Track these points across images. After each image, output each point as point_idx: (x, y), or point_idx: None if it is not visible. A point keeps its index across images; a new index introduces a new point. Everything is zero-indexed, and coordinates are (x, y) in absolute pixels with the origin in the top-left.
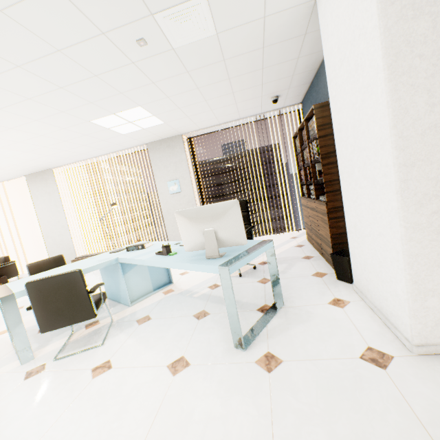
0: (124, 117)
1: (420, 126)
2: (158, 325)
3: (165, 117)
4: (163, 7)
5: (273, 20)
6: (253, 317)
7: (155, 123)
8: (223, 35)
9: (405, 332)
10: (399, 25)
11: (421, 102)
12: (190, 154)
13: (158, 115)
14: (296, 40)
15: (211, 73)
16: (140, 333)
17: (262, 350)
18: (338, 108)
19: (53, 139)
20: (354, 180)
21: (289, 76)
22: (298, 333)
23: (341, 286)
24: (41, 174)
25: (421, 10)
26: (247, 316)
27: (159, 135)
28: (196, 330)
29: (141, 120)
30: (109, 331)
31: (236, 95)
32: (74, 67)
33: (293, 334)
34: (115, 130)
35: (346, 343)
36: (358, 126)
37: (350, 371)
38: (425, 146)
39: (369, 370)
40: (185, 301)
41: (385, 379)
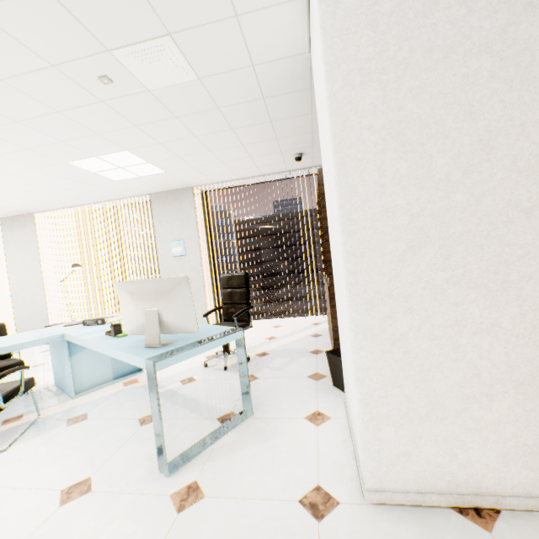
0: (111, 162)
1: (370, 209)
2: (89, 429)
3: (165, 166)
4: (121, 44)
5: (265, 70)
6: (206, 429)
7: (154, 171)
8: (208, 81)
9: (362, 469)
10: (346, 91)
11: (371, 180)
12: (203, 211)
13: (155, 163)
14: (302, 93)
15: (207, 121)
16: (60, 438)
17: (190, 477)
18: (324, 177)
19: (26, 180)
20: (335, 264)
21: (308, 133)
22: (246, 457)
23: (333, 395)
24: (20, 218)
25: (369, 77)
26: (200, 426)
27: (164, 185)
28: (130, 440)
29: (135, 167)
30: (27, 431)
31: (249, 149)
32: (27, 100)
33: (240, 458)
34: (104, 176)
35: (295, 477)
36: (330, 201)
37: (276, 520)
38: (376, 234)
39: (300, 521)
40: (142, 397)
41: (312, 536)
